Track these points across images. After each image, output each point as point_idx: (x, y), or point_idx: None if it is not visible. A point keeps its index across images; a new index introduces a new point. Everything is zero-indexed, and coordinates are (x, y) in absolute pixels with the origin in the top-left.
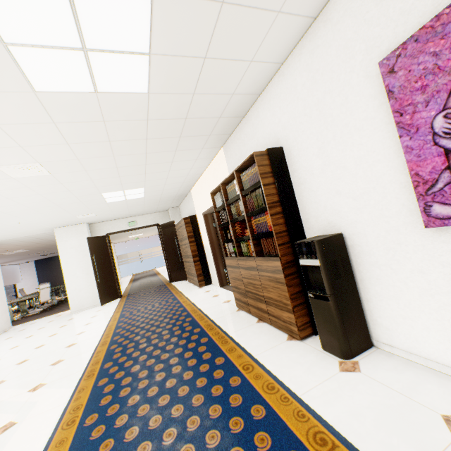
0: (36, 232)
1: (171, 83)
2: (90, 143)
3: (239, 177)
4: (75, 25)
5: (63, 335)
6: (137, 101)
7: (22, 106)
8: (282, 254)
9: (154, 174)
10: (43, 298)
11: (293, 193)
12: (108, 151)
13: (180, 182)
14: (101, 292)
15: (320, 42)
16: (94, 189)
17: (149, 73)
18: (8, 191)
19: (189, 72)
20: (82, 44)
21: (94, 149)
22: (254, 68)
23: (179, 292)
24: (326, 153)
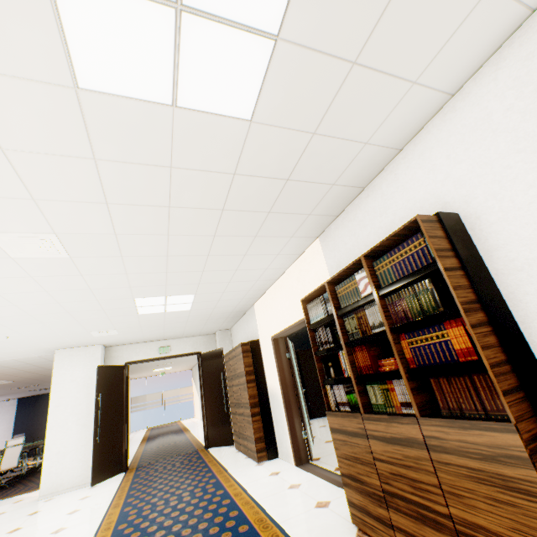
0: (29, 353)
1: (289, 107)
2: (140, 206)
3: (371, 267)
4: None
5: None
6: (229, 135)
7: (50, 115)
8: (517, 416)
9: (215, 273)
10: (6, 463)
11: (496, 288)
12: (162, 226)
13: (245, 289)
14: (97, 460)
15: None
16: (125, 289)
17: (263, 80)
18: None
19: (321, 89)
20: None
21: (142, 219)
22: (412, 98)
23: (223, 469)
24: None
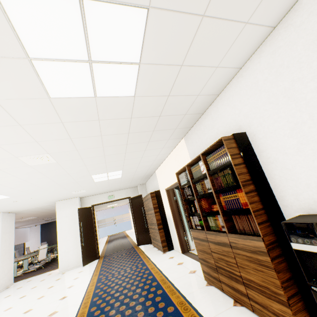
0: (43, 204)
1: (152, 87)
2: (87, 137)
3: (205, 159)
4: (85, 40)
5: (49, 298)
6: (125, 103)
7: (39, 109)
8: (264, 234)
9: (131, 160)
10: (40, 257)
11: (262, 171)
12: (99, 143)
13: (149, 165)
14: (84, 254)
15: (282, 43)
16: (86, 172)
17: (136, 80)
18: (25, 175)
19: (167, 78)
20: (88, 56)
21: (89, 142)
22: (218, 73)
23: (146, 256)
24: (302, 132)
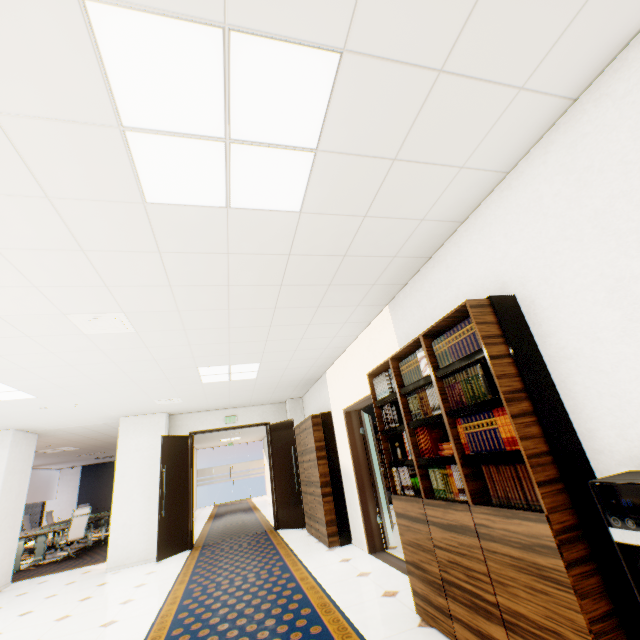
0: (95, 420)
1: (336, 198)
2: (201, 287)
3: (430, 346)
4: (223, 101)
5: (80, 621)
6: (280, 225)
7: (123, 223)
8: (550, 507)
9: (279, 342)
10: (73, 533)
11: (548, 376)
12: (222, 301)
13: (313, 357)
14: (162, 535)
15: (590, 128)
16: (189, 359)
17: (308, 181)
18: (73, 353)
19: (365, 182)
20: (225, 131)
21: (203, 297)
22: (463, 179)
23: (292, 552)
24: (631, 297)
